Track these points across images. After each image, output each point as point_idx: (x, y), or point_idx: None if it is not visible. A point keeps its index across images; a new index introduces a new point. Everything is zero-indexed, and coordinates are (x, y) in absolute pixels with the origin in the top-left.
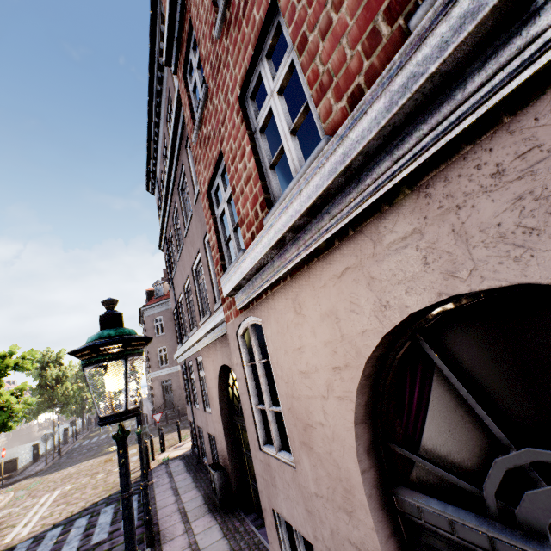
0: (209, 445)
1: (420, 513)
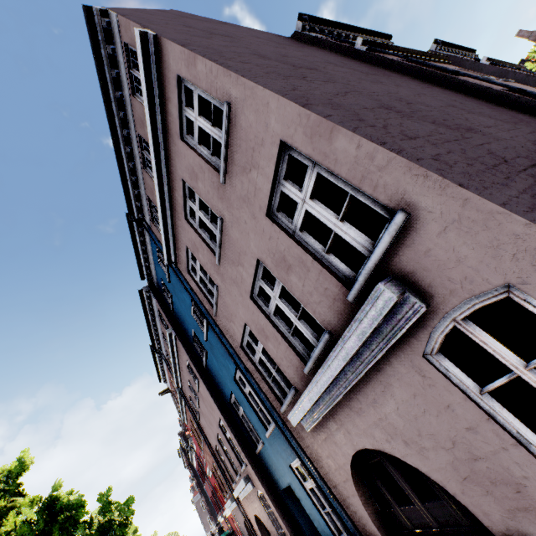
0: None
1: None
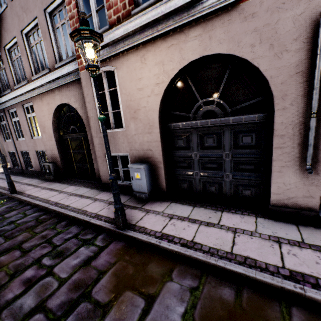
0: (37, 157)
1: (172, 126)
